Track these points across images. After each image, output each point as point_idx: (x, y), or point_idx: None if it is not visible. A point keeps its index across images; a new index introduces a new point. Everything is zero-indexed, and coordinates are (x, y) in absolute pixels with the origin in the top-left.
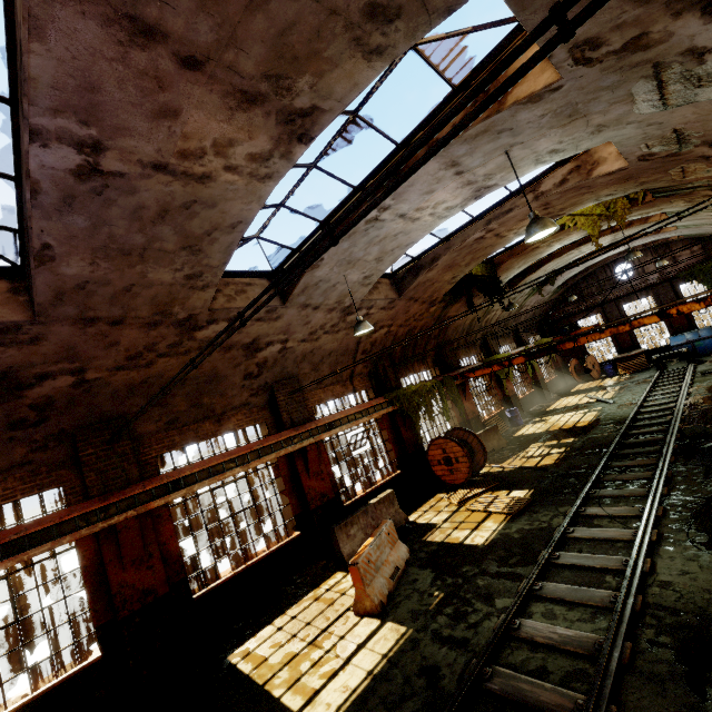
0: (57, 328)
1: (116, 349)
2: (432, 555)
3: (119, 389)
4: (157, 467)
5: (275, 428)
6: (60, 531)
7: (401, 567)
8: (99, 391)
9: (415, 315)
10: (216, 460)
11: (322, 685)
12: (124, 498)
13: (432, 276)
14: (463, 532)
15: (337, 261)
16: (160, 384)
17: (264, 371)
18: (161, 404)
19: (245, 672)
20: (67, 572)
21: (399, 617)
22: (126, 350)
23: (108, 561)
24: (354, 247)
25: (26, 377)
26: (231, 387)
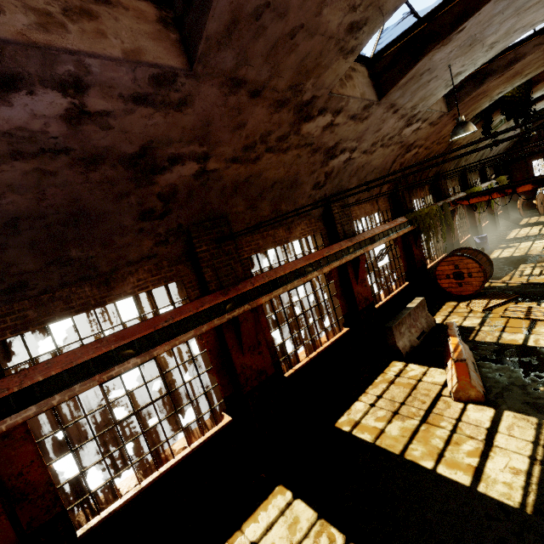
0: (205, 89)
1: (239, 134)
2: (497, 354)
3: (227, 186)
4: (249, 268)
5: (327, 239)
6: (197, 320)
7: (474, 363)
8: (212, 185)
9: (440, 137)
10: (299, 263)
11: (478, 464)
12: (239, 294)
13: (491, 86)
14: (516, 335)
15: (466, 39)
16: (256, 184)
17: (327, 181)
18: (252, 207)
19: (367, 440)
20: (197, 354)
21: (516, 408)
22: (245, 138)
23: (231, 347)
24: (500, 14)
25: (160, 158)
26: (302, 196)
